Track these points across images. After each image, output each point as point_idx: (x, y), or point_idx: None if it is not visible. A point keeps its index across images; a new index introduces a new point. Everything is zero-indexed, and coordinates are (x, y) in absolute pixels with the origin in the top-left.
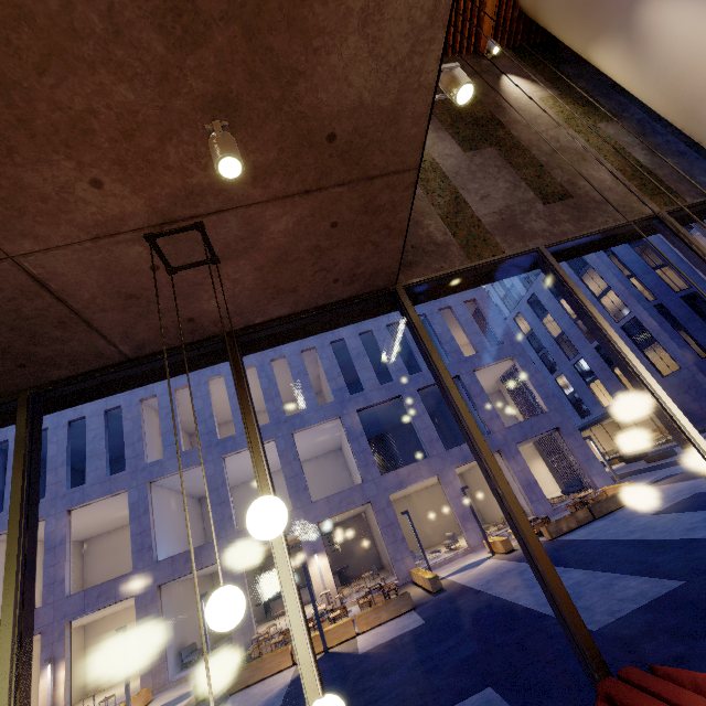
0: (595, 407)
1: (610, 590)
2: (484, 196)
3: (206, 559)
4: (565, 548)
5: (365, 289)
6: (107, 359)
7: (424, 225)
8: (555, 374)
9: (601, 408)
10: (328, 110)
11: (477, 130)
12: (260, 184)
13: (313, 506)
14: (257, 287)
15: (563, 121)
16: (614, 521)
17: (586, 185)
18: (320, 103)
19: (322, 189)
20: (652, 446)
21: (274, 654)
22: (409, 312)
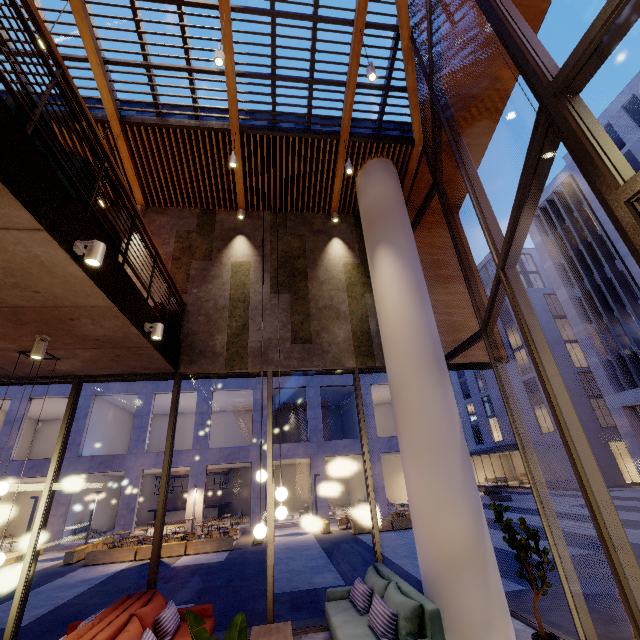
0: (488, 439)
1: (316, 576)
2: (261, 328)
3: (116, 466)
4: (348, 543)
5: (157, 372)
6: (11, 375)
7: (215, 338)
8: (467, 400)
9: (492, 442)
10: (91, 335)
11: (288, 278)
12: (70, 345)
13: (208, 452)
14: (86, 366)
15: (345, 286)
16: (397, 535)
17: (325, 337)
18: (86, 334)
19: (103, 348)
20: (520, 486)
21: (124, 549)
22: (174, 391)
